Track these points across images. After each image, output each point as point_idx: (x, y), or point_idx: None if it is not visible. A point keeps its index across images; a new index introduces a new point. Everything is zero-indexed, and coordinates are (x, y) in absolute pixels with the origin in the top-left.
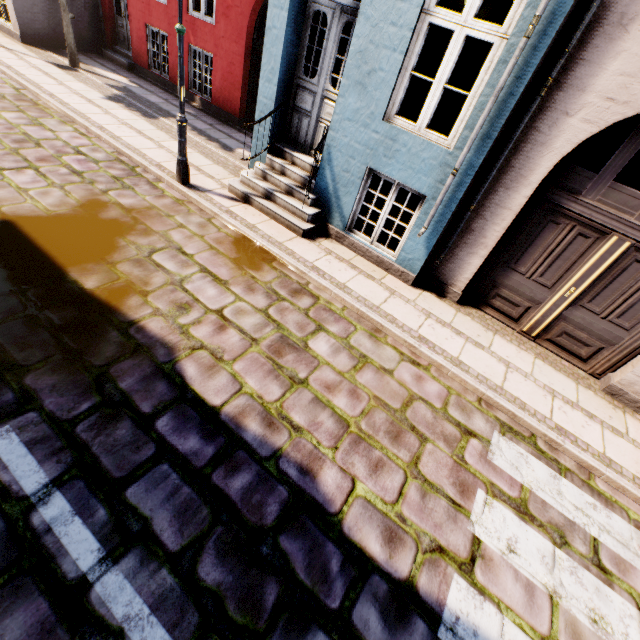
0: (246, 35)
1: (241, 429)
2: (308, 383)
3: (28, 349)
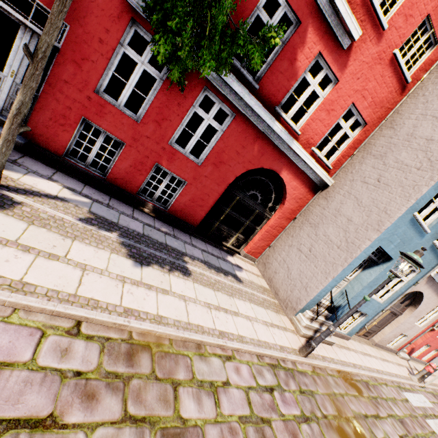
0: (229, 183)
1: None
2: (416, 433)
3: None
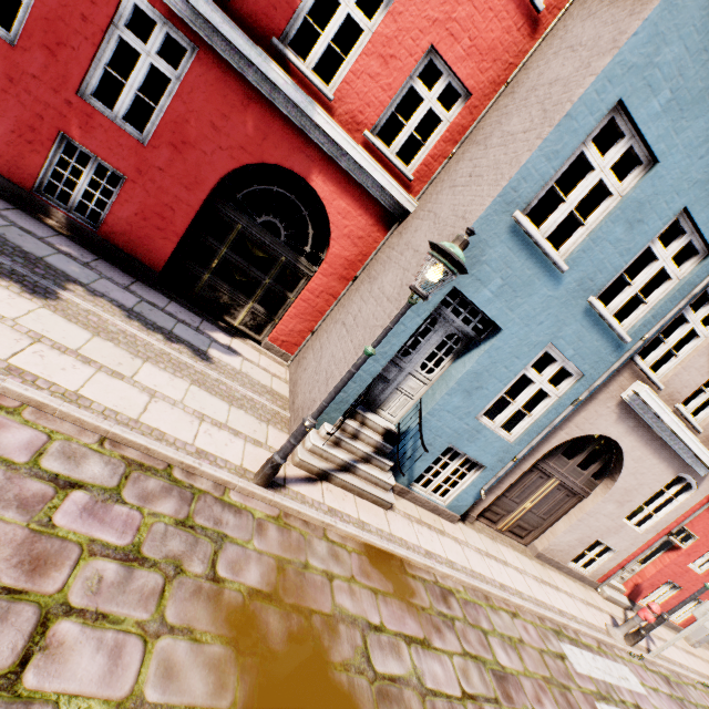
0: (210, 189)
1: None
2: None
3: None
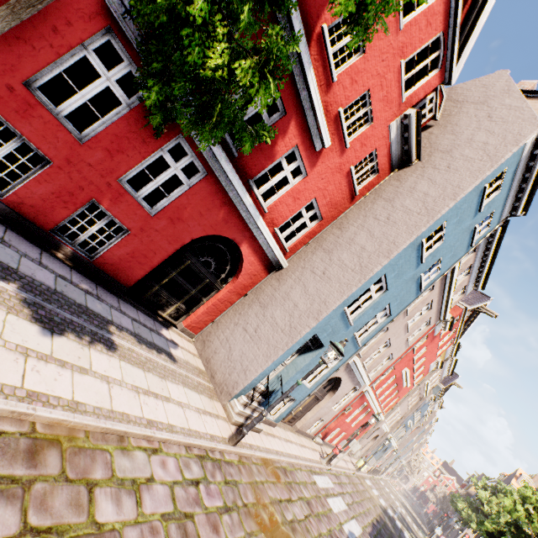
0: (183, 244)
1: None
2: (318, 512)
3: None
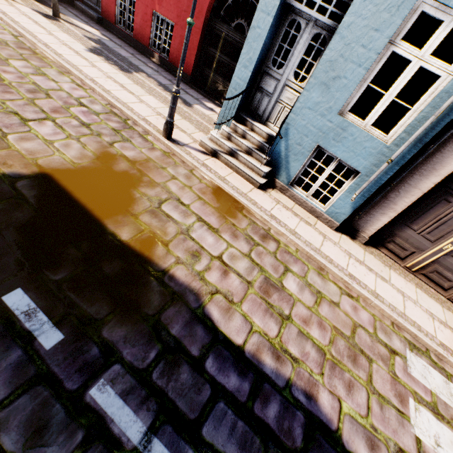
0: (205, 13)
1: (261, 364)
2: (292, 319)
3: (96, 302)
